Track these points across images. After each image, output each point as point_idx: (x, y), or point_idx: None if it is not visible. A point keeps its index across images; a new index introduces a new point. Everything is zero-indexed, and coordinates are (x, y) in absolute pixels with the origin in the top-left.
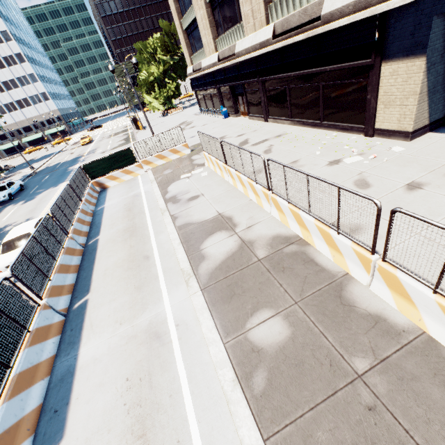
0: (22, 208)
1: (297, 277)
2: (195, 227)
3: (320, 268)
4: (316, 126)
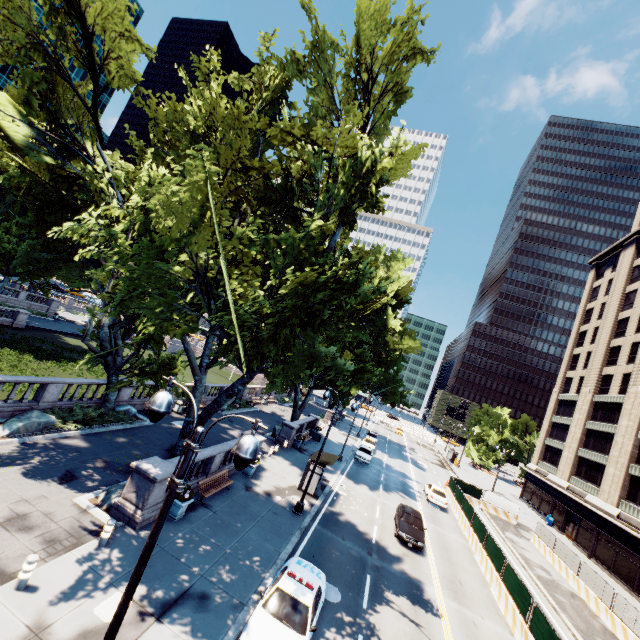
0: (392, 461)
1: (577, 602)
2: (528, 559)
3: (588, 608)
4: (629, 591)
